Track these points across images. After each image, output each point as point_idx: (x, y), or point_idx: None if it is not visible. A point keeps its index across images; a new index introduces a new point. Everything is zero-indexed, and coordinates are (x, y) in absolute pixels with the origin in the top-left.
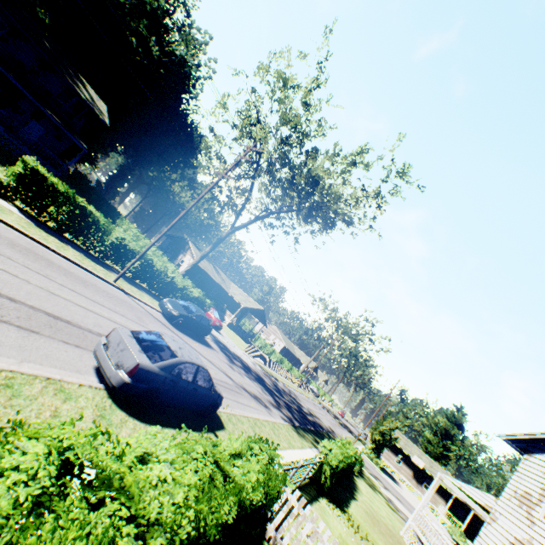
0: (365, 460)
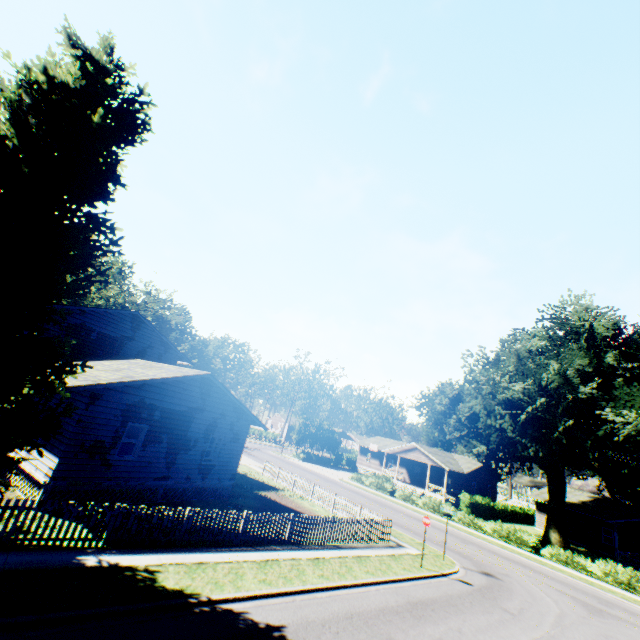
0: (272, 454)
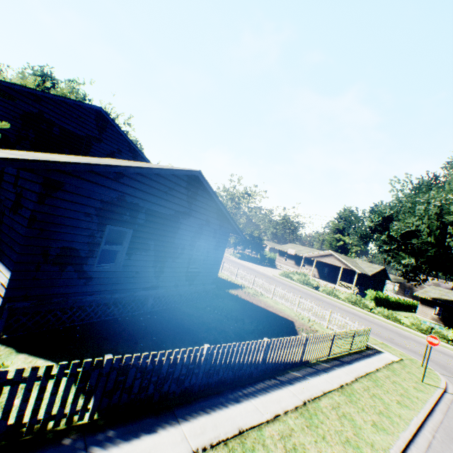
0: None
